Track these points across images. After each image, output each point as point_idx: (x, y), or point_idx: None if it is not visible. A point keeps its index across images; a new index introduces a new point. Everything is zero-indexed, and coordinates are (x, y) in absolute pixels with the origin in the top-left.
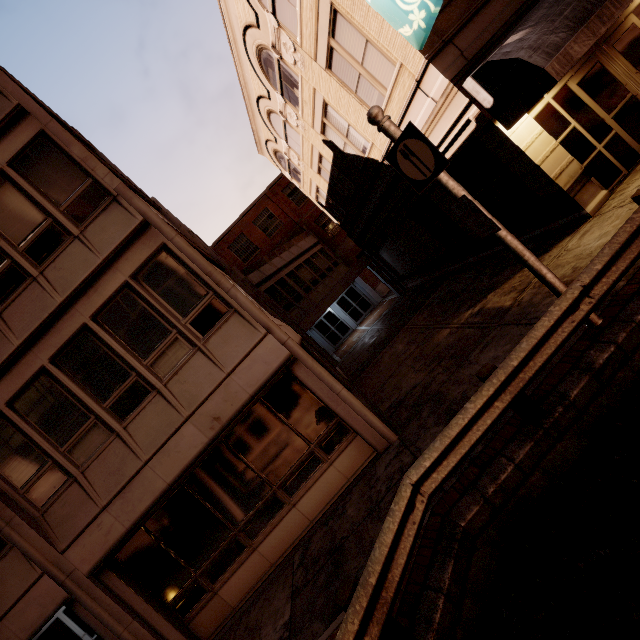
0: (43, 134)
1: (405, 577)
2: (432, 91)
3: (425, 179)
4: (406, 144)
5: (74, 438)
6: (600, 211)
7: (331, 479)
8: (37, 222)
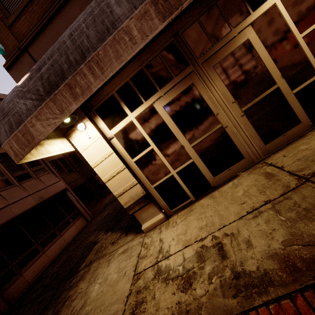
0: None
1: None
2: None
3: None
4: None
5: None
6: (149, 233)
7: None
8: None
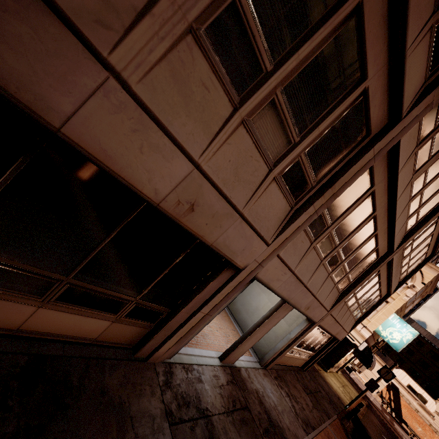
0: (424, 259)
1: (341, 427)
2: (363, 331)
3: (381, 375)
4: (390, 373)
5: (356, 297)
6: (327, 374)
7: (300, 362)
8: (411, 264)
